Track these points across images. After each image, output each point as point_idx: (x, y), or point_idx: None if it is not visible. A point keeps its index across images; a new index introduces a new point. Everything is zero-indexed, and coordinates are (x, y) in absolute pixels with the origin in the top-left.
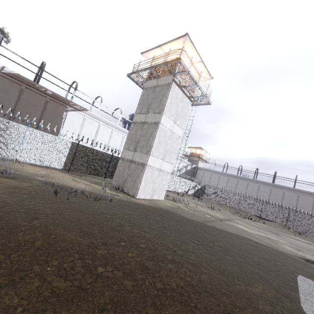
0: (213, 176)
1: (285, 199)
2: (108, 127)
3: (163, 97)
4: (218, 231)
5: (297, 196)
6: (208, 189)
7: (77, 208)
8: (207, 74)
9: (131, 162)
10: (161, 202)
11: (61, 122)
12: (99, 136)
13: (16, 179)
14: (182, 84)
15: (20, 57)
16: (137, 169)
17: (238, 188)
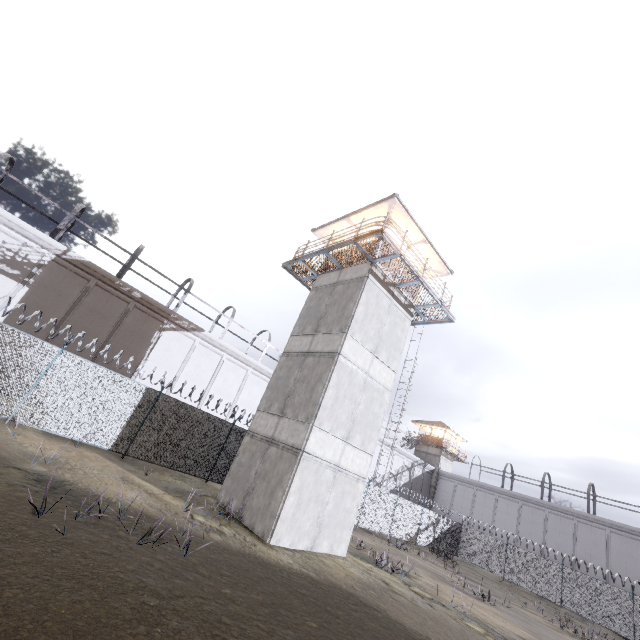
0: (480, 498)
1: None
2: (240, 366)
3: (348, 303)
4: None
5: None
6: (469, 533)
7: (69, 564)
8: (441, 265)
9: (270, 442)
10: (337, 563)
11: (144, 351)
12: (217, 384)
13: None
14: (389, 280)
15: (103, 236)
16: (281, 461)
17: (551, 537)
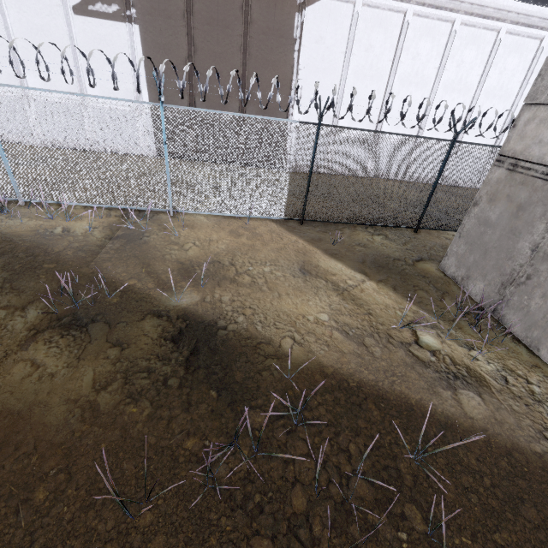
0: None
1: None
2: (438, 21)
3: None
4: None
5: None
6: None
7: None
8: None
9: None
10: None
11: (291, 58)
12: (402, 69)
13: (86, 340)
14: None
15: None
16: None
17: None
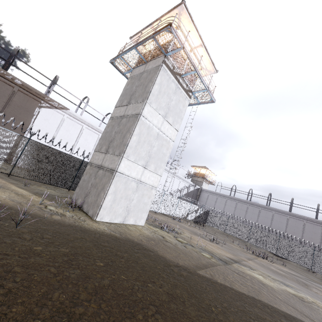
0: (219, 200)
1: (306, 233)
2: (94, 133)
3: (149, 83)
4: (218, 292)
5: (320, 230)
6: (212, 214)
7: None
8: (211, 65)
9: (99, 167)
10: (137, 229)
11: (30, 120)
12: (81, 142)
13: None
14: (176, 71)
15: None
16: (104, 177)
17: (248, 215)
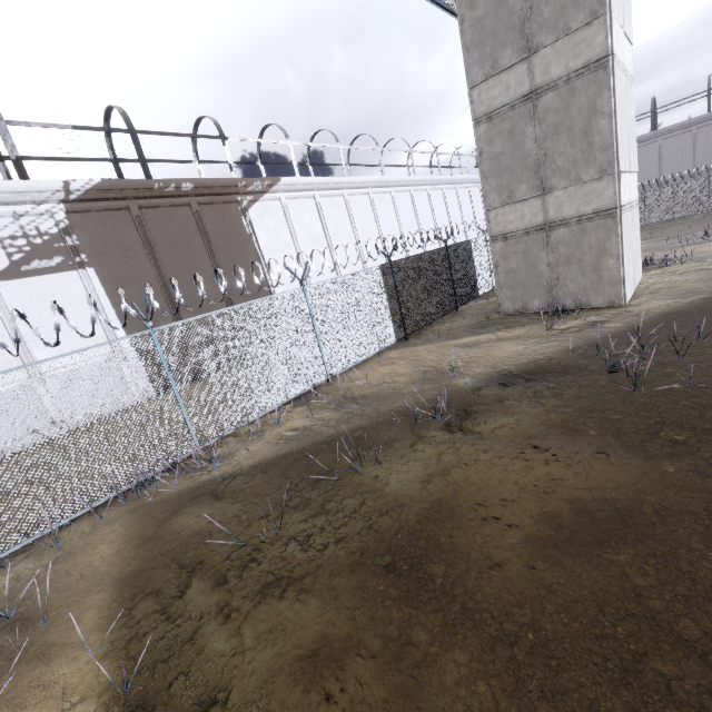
0: None
1: None
2: (334, 197)
3: None
4: None
5: None
6: None
7: None
8: None
9: (548, 228)
10: (664, 283)
11: (252, 249)
12: (331, 232)
13: (485, 413)
14: None
15: (68, 127)
16: (587, 235)
17: (668, 163)
